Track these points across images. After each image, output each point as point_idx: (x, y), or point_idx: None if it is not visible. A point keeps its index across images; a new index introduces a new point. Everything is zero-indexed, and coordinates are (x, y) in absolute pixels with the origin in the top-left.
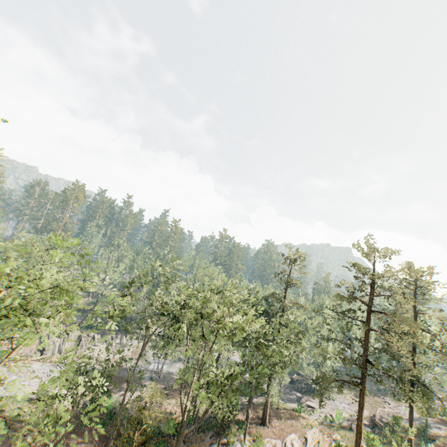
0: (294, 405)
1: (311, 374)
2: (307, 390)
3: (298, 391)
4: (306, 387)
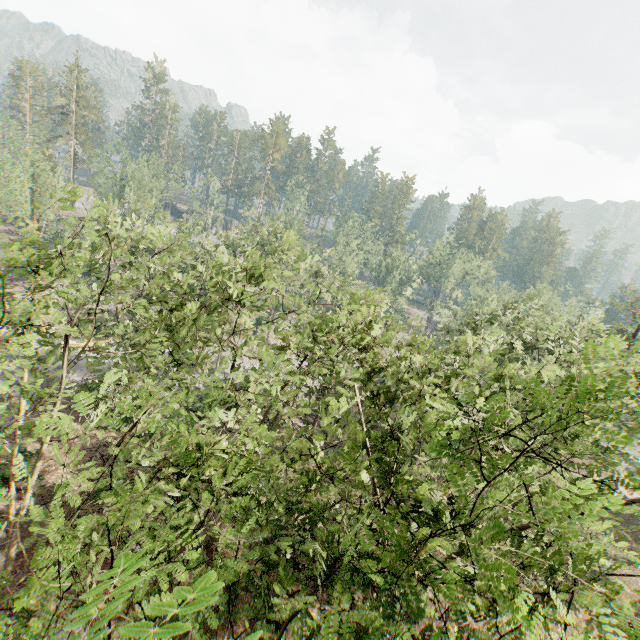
0: None
1: None
2: None
3: None
4: None
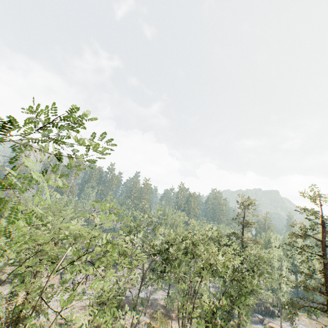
0: (258, 326)
1: (266, 298)
2: (267, 312)
3: (259, 313)
4: (265, 310)
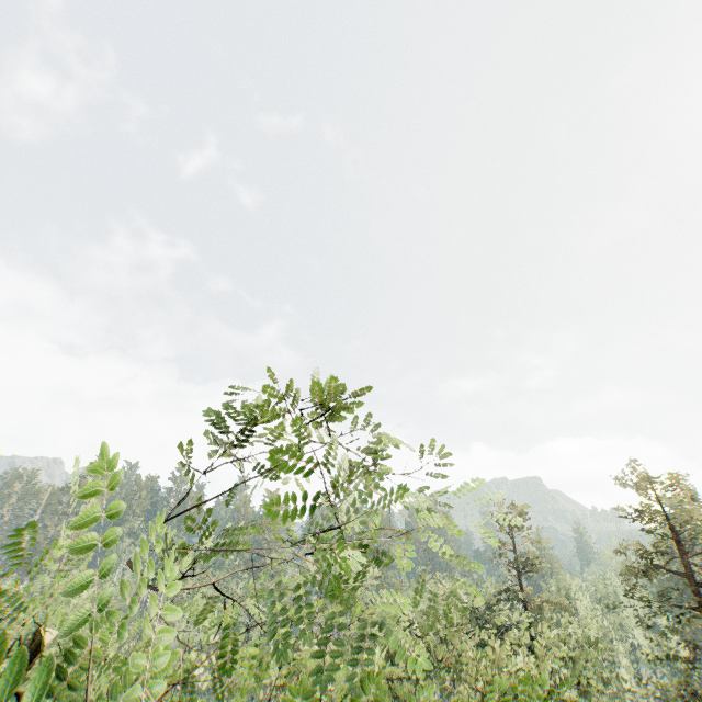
0: None
1: None
2: None
3: None
4: None
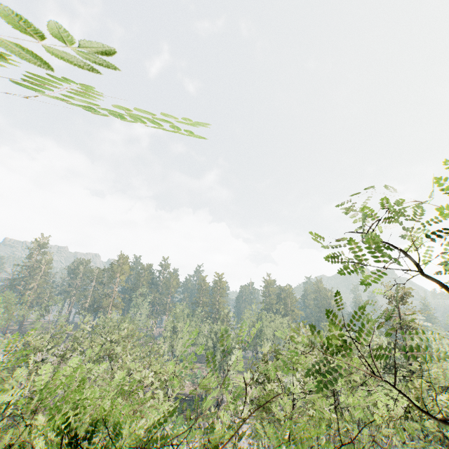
0: None
1: None
2: None
3: None
4: None
